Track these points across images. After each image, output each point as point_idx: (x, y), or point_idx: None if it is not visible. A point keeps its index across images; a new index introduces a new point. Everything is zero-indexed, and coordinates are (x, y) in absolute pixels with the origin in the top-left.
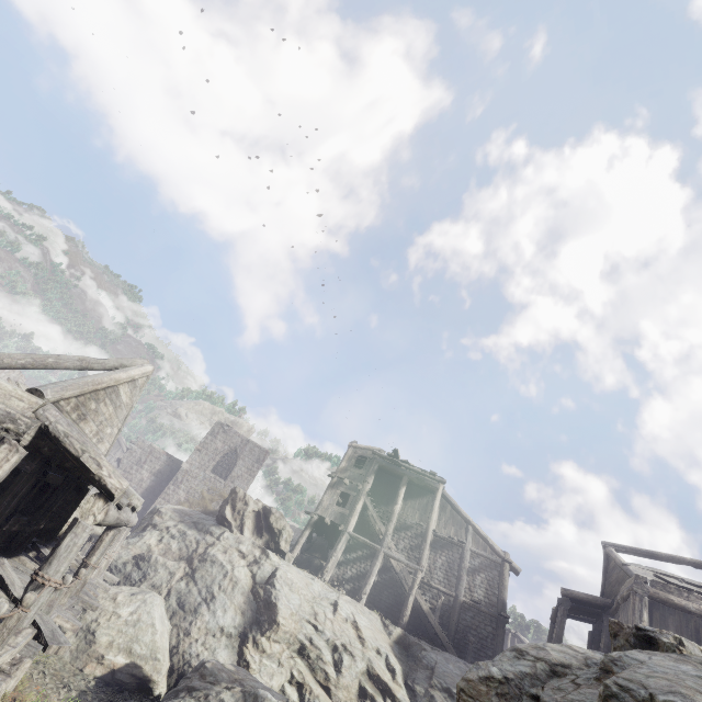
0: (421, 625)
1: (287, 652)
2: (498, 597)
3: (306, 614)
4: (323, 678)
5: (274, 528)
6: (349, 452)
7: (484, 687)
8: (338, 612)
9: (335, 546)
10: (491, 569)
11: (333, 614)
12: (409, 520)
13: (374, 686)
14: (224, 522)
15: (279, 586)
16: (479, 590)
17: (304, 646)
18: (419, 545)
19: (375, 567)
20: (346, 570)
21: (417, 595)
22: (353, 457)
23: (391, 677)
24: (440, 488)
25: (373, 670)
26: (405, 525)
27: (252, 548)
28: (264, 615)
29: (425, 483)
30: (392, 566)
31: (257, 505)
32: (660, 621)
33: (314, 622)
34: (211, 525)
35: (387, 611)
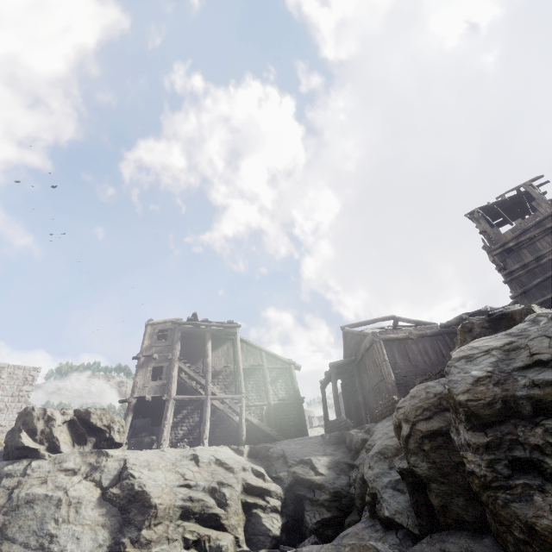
0: (252, 437)
1: (172, 525)
2: (294, 389)
3: (175, 481)
4: (214, 521)
5: (100, 426)
6: (148, 330)
7: (482, 387)
8: (201, 462)
9: (164, 416)
10: (284, 374)
11: (197, 466)
12: (218, 367)
13: (253, 496)
14: (24, 454)
15: (137, 474)
16: (281, 391)
17: (186, 508)
18: (232, 382)
19: (207, 413)
20: (177, 432)
21: (247, 416)
22: (154, 334)
23: (262, 481)
24: (238, 332)
25: (249, 485)
26: (216, 372)
27: (83, 459)
28: (133, 510)
29: (225, 332)
30: (216, 408)
31: (66, 414)
32: (390, 350)
33: (185, 483)
34: (3, 467)
35: (223, 443)
